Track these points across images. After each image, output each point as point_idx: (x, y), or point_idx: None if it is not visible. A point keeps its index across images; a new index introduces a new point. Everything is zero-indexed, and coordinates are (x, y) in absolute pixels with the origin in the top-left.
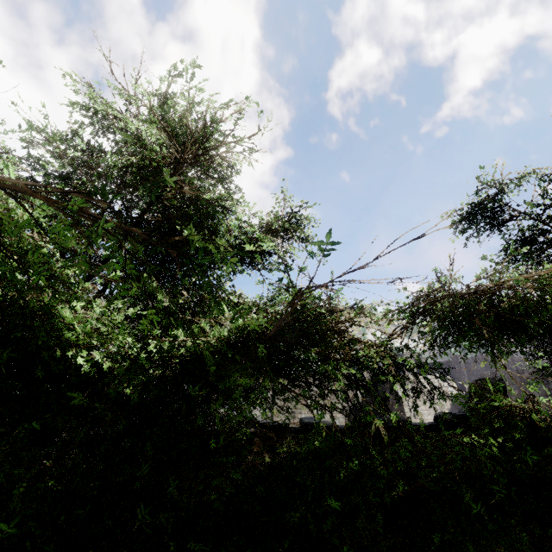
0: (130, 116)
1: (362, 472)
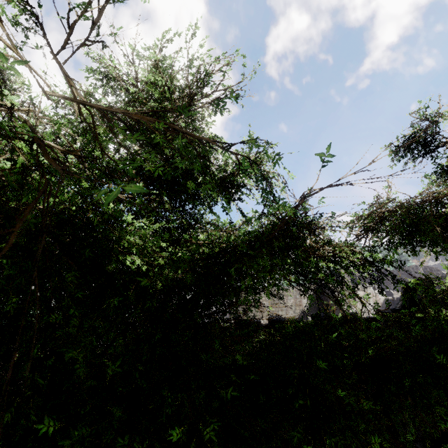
0: (131, 77)
1: (348, 336)
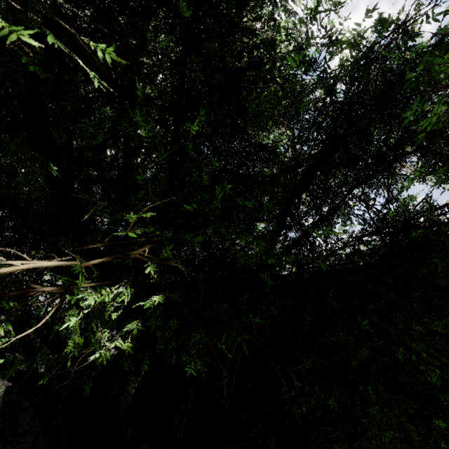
0: None
1: None
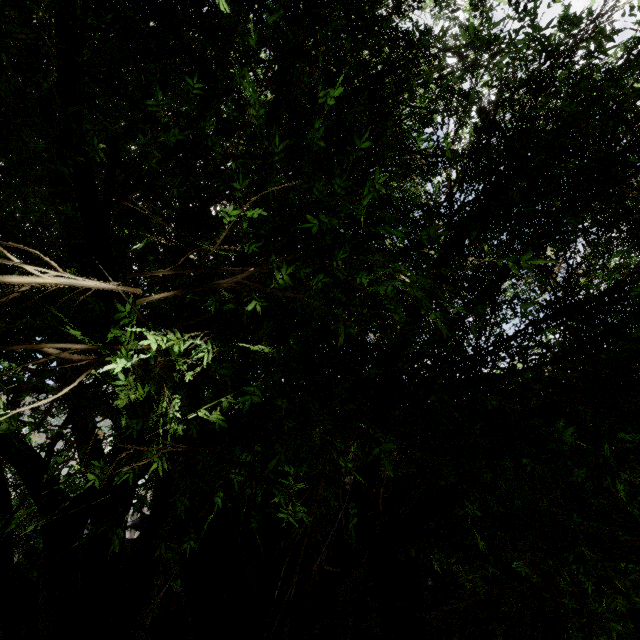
0: None
1: None
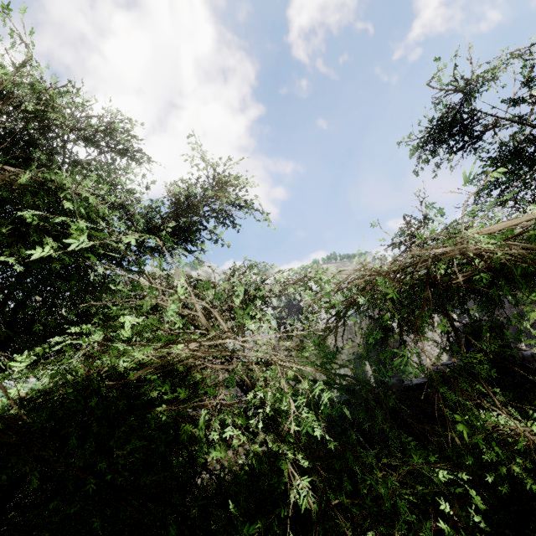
0: None
1: None
